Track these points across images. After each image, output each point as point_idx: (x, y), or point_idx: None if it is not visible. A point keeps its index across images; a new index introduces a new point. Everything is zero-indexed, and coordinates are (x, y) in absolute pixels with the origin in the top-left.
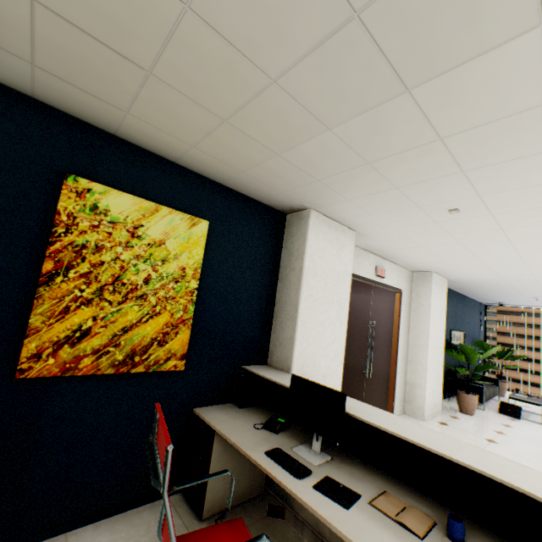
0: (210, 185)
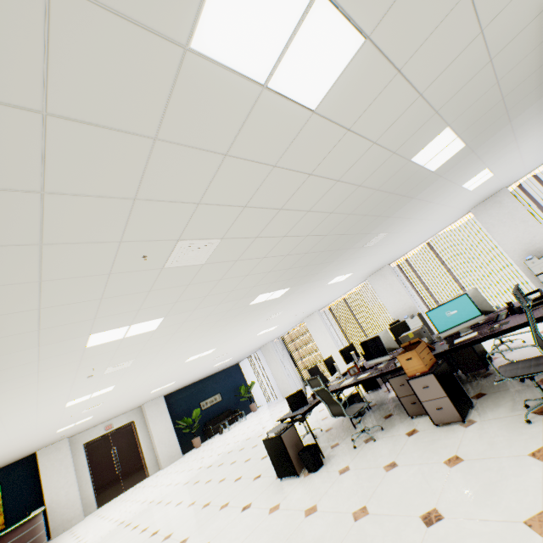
0: None
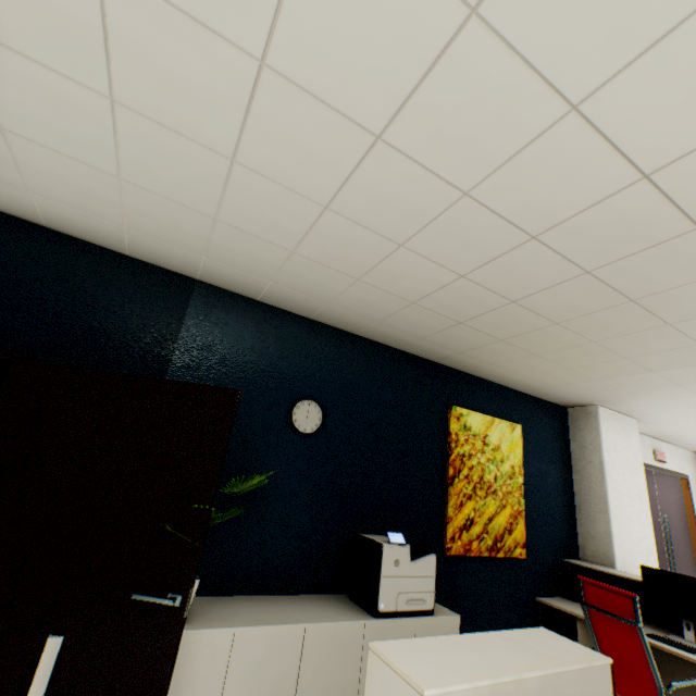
0: (515, 394)
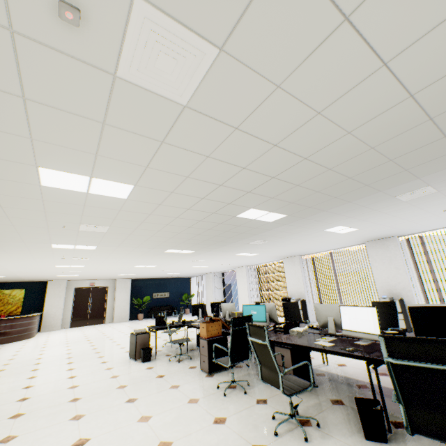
0: (26, 282)
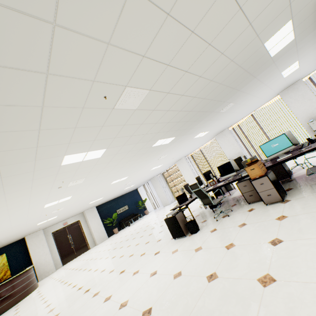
0: (3, 247)
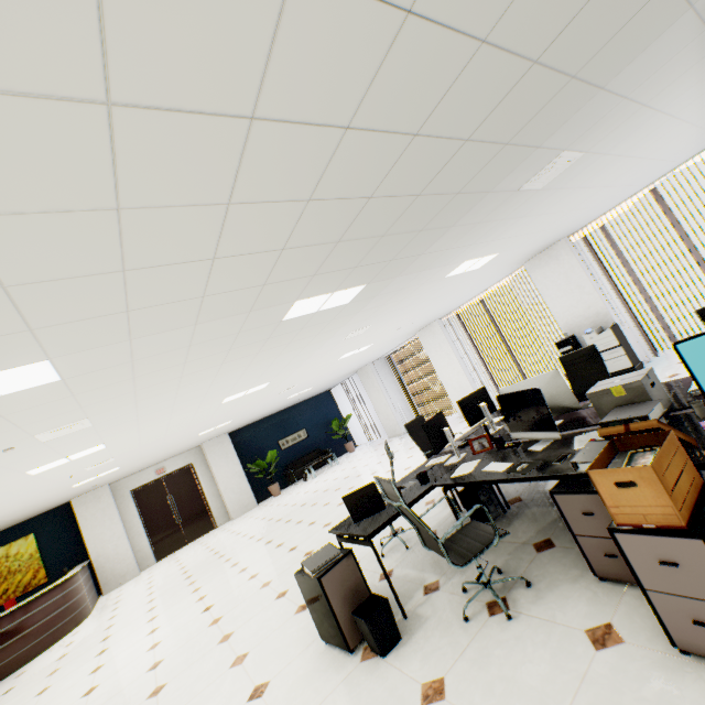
0: (29, 521)
